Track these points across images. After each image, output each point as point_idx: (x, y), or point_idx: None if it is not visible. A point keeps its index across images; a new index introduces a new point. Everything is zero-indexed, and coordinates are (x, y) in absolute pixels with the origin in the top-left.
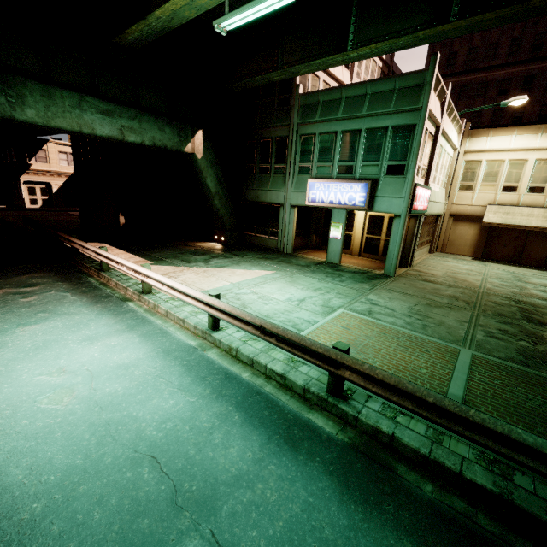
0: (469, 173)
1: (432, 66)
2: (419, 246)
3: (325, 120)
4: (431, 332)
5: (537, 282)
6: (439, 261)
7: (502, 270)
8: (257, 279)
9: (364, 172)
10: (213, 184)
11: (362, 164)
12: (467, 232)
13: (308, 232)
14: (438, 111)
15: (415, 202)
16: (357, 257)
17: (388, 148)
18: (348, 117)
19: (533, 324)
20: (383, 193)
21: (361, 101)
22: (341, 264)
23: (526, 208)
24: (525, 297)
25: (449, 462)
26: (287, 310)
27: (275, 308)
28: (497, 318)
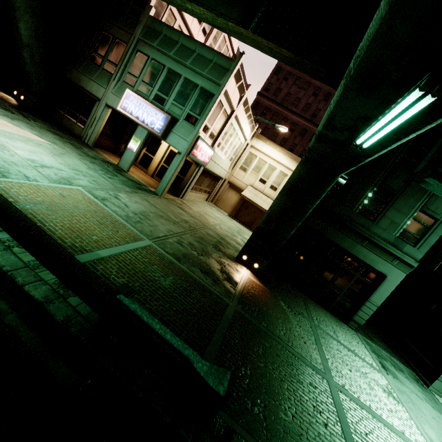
0: (248, 161)
1: (237, 60)
2: (197, 190)
3: (160, 51)
4: (139, 226)
5: (246, 237)
6: (206, 206)
7: (236, 226)
8: (17, 136)
9: (172, 109)
10: (27, 33)
11: (173, 102)
12: (233, 198)
13: (120, 140)
14: (235, 99)
15: (196, 151)
16: (149, 177)
17: (193, 100)
18: (177, 60)
19: (215, 249)
20: (177, 131)
21: (189, 53)
22: (128, 172)
23: (265, 196)
24: (230, 239)
25: (22, 279)
26: (15, 163)
27: (1, 156)
28: (198, 239)
